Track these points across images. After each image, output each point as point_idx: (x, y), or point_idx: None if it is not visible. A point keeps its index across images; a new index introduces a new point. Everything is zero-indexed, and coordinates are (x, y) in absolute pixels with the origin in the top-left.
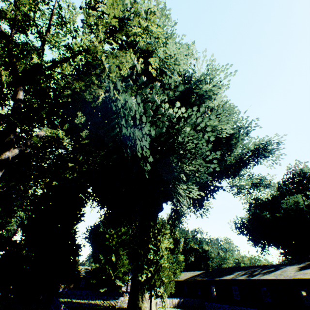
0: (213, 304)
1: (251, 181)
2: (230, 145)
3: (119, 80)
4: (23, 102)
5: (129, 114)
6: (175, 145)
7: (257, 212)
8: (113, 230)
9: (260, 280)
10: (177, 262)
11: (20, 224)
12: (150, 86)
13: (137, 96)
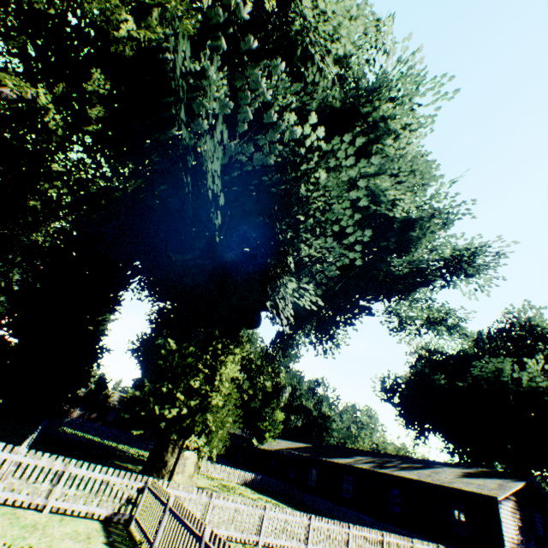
0: (306, 496)
1: (427, 314)
2: (409, 240)
3: (199, 29)
4: (3, 37)
5: (202, 103)
6: (292, 201)
7: (425, 371)
8: (176, 345)
9: (392, 476)
10: (270, 422)
11: (5, 289)
12: (265, 65)
13: (215, 57)
